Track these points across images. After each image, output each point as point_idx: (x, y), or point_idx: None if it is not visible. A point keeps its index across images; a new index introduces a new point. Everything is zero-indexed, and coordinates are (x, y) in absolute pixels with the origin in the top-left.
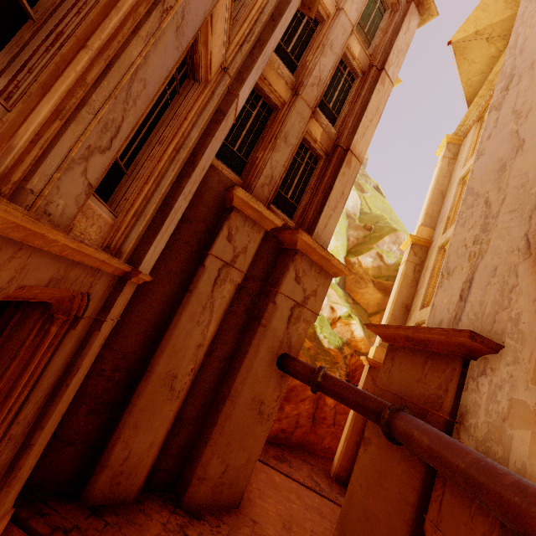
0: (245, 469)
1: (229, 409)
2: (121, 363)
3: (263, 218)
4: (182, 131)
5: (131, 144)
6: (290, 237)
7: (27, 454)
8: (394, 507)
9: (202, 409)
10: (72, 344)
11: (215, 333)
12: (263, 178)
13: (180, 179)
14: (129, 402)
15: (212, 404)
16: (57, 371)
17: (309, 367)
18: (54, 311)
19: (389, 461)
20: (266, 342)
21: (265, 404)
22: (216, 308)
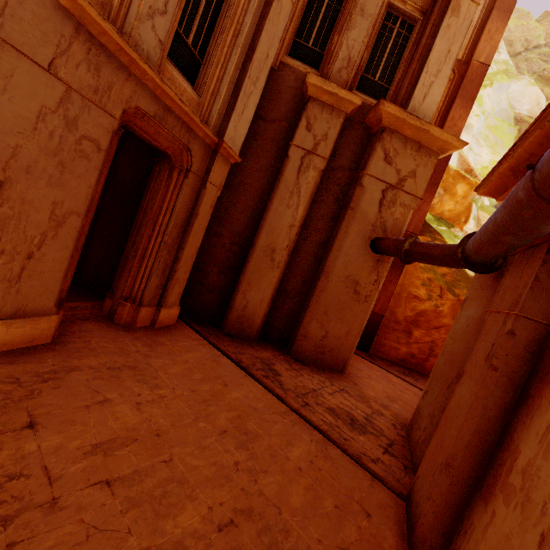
0: (345, 341)
1: (323, 283)
2: (236, 240)
3: (340, 100)
4: (236, 19)
5: (199, 36)
6: (374, 116)
7: (177, 263)
8: (473, 333)
9: (303, 287)
10: (189, 192)
11: (308, 221)
12: (339, 63)
13: (245, 65)
14: (243, 267)
15: (311, 283)
16: (184, 210)
17: (399, 239)
18: (174, 164)
19: (478, 301)
20: (356, 225)
21: (361, 285)
22: (303, 193)
